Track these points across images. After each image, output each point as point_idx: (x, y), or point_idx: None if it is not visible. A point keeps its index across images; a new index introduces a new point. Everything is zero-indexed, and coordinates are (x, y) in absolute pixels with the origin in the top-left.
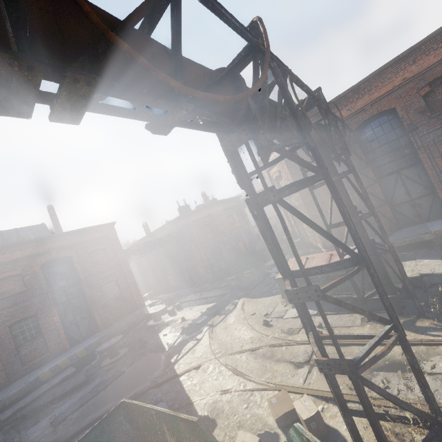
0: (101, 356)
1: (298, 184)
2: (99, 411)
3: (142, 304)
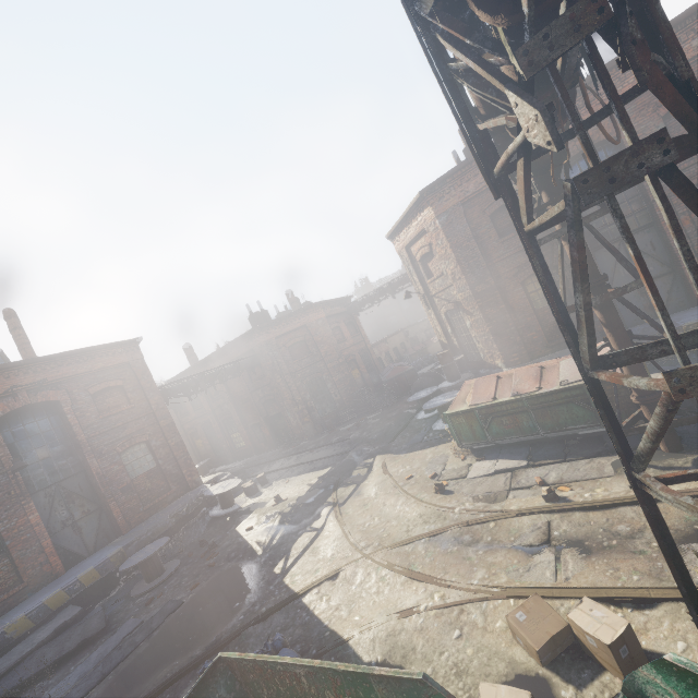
0: (129, 579)
1: (686, 141)
2: (145, 683)
3: (197, 480)
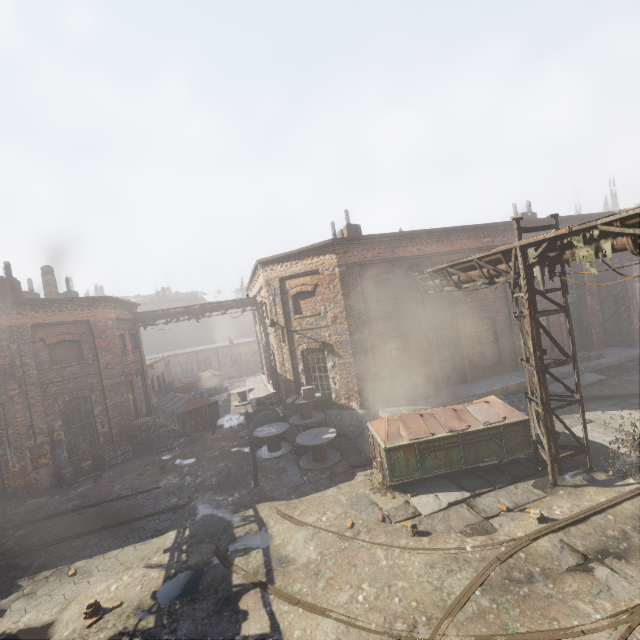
0: None
1: None
2: None
3: None
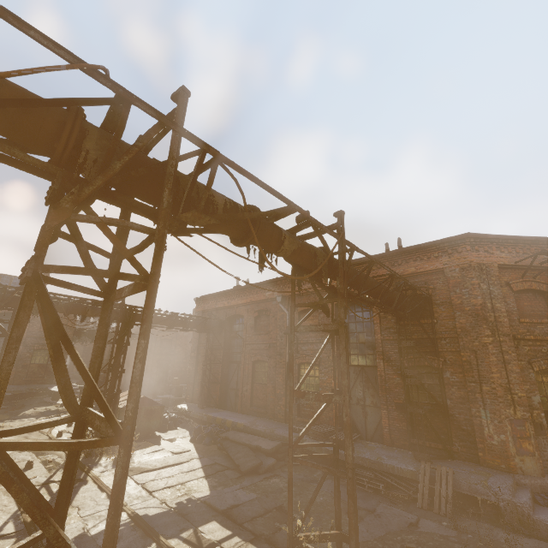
0: None
1: None
2: None
3: None
